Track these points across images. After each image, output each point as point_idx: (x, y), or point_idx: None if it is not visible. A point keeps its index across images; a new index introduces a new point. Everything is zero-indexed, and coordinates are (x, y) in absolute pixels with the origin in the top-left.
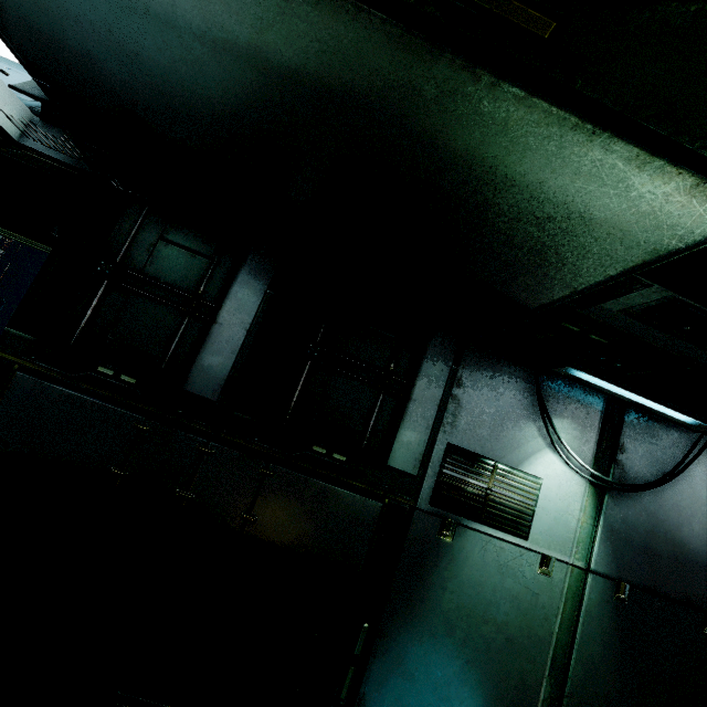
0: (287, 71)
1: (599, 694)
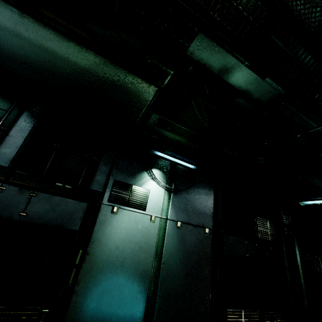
0: (28, 39)
1: (173, 261)
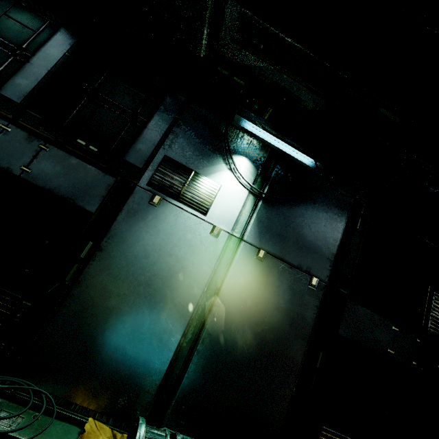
0: None
1: (236, 308)
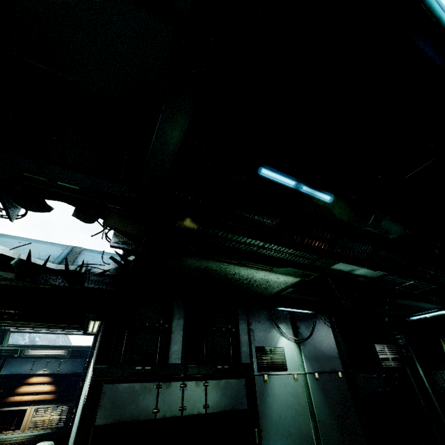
0: (221, 271)
1: (325, 416)
